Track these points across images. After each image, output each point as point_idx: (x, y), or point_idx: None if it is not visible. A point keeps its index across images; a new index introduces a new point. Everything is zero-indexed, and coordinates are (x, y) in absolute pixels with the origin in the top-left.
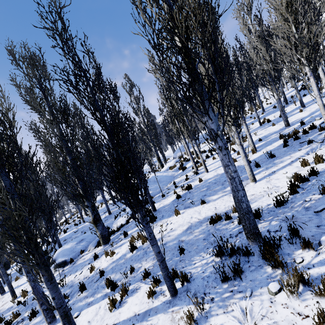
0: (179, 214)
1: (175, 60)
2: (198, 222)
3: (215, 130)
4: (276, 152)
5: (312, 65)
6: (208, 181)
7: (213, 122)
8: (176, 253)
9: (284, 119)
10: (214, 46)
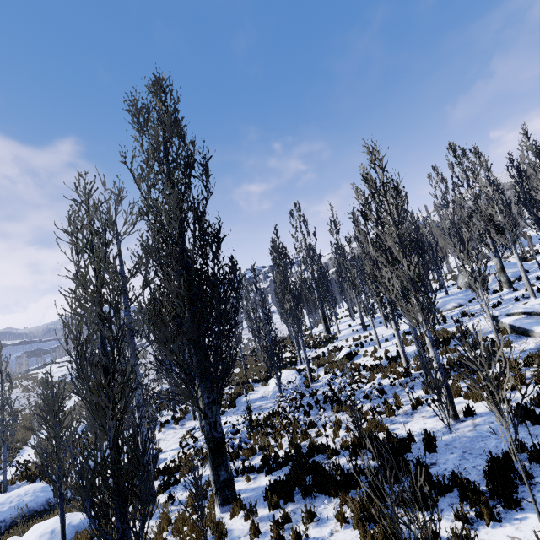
0: None
1: None
2: None
3: None
4: None
5: None
6: None
7: None
8: None
9: None
10: None
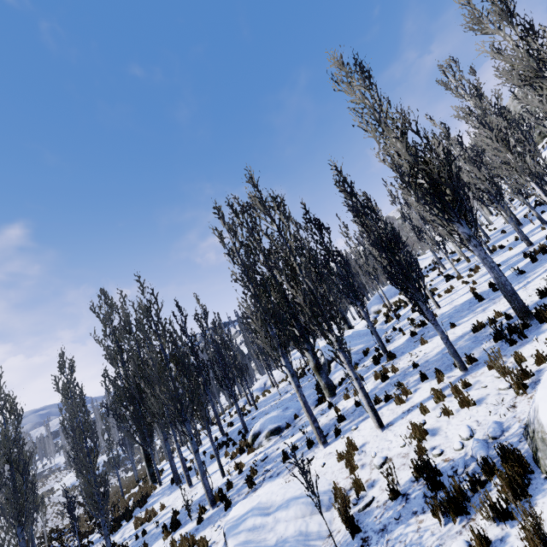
0: (426, 343)
1: (430, 190)
2: (457, 337)
3: (467, 233)
4: (525, 269)
5: (534, 180)
6: (446, 313)
7: (464, 227)
8: (446, 359)
9: (522, 237)
10: (457, 178)
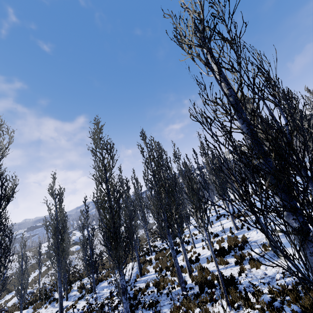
0: None
1: None
2: None
3: None
4: None
5: None
6: None
7: None
8: None
9: None
10: None
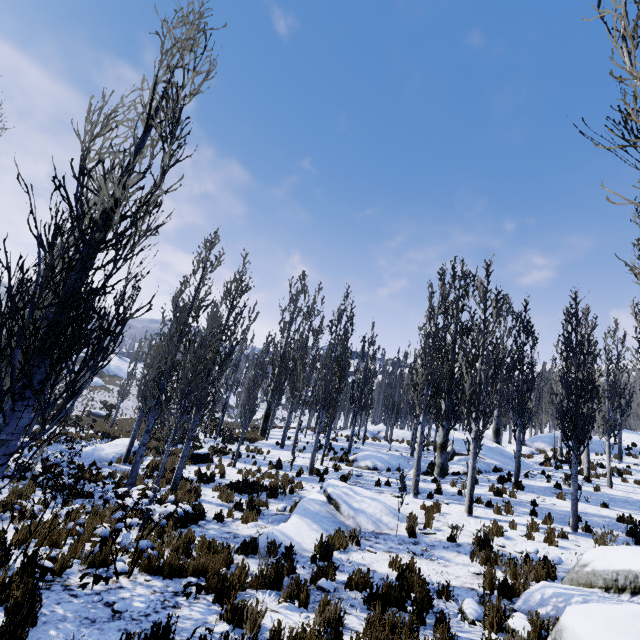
0: (562, 499)
1: None
2: (597, 514)
3: None
4: None
5: None
6: (612, 496)
7: None
8: (568, 518)
9: None
10: None
